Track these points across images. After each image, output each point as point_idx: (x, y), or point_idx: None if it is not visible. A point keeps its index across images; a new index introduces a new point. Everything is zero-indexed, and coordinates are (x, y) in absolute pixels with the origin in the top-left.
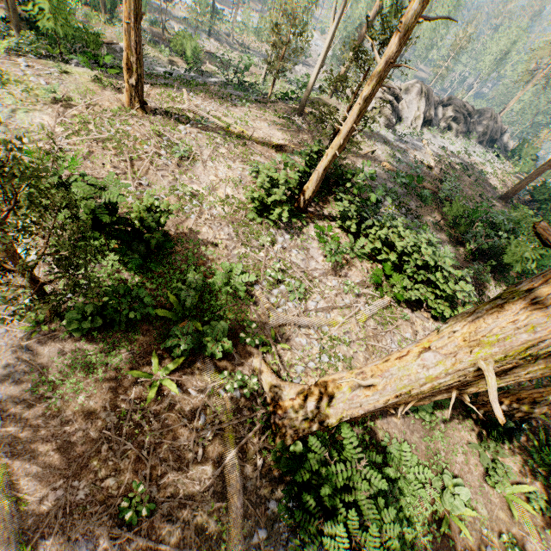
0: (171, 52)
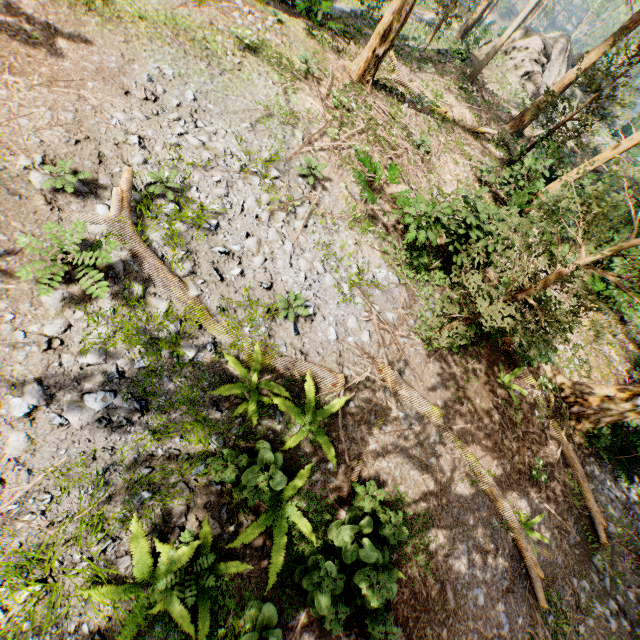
0: None
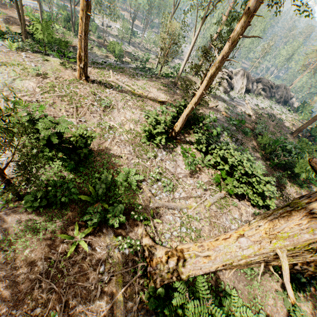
0: (107, 51)
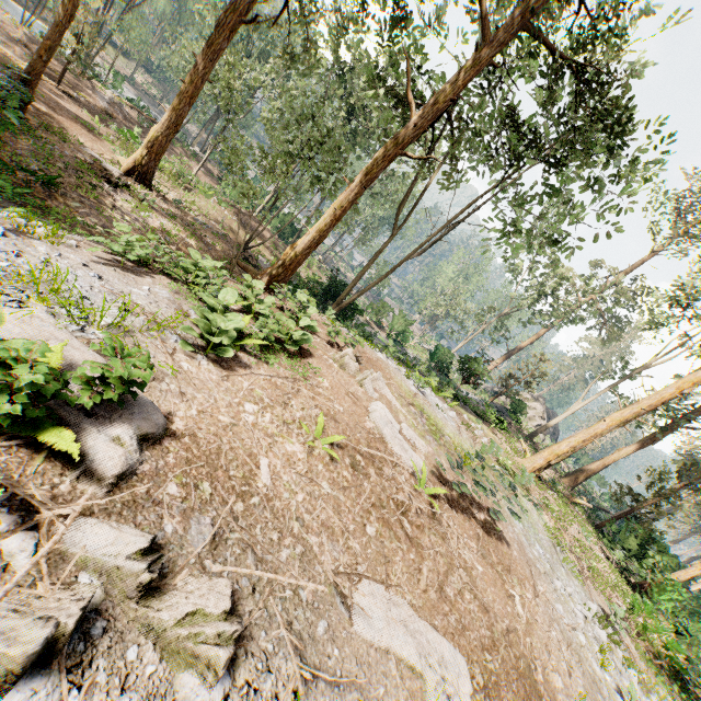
0: None
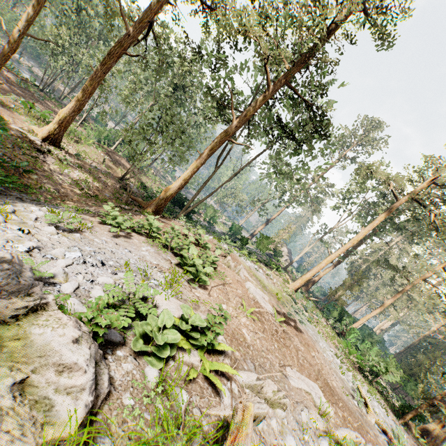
0: None
